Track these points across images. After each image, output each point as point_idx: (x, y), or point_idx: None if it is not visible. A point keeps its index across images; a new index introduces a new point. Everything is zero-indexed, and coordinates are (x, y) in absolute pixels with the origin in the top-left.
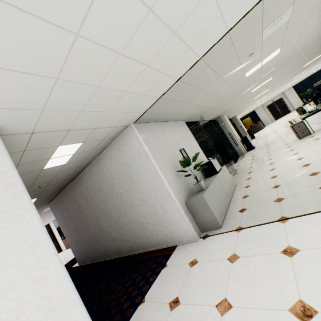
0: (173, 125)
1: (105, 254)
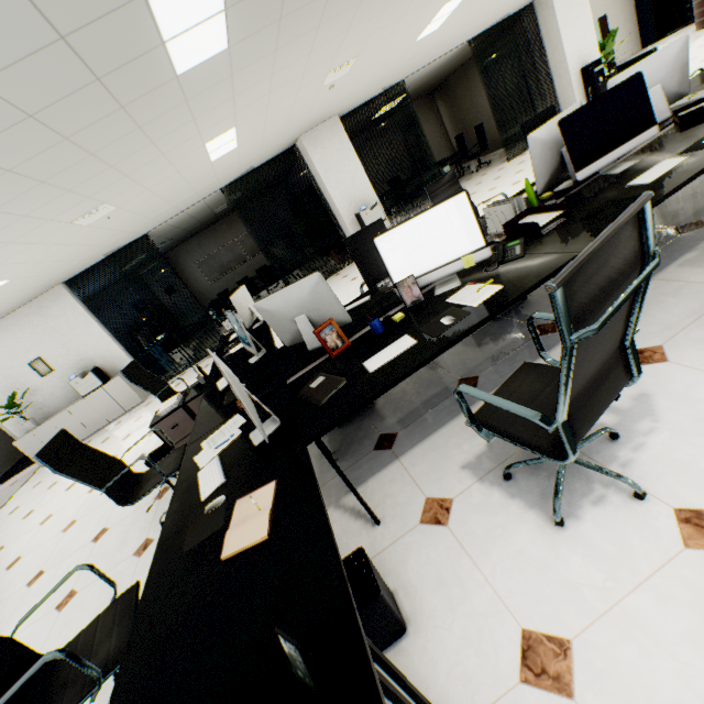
0: (21, 316)
1: None
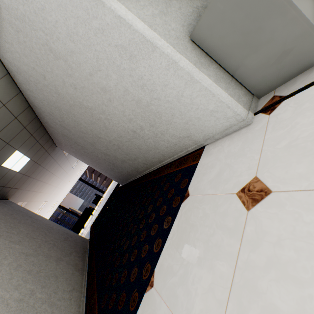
0: None
1: (129, 175)
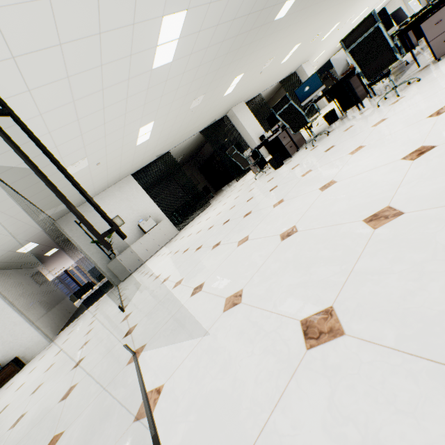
0: (109, 192)
1: None
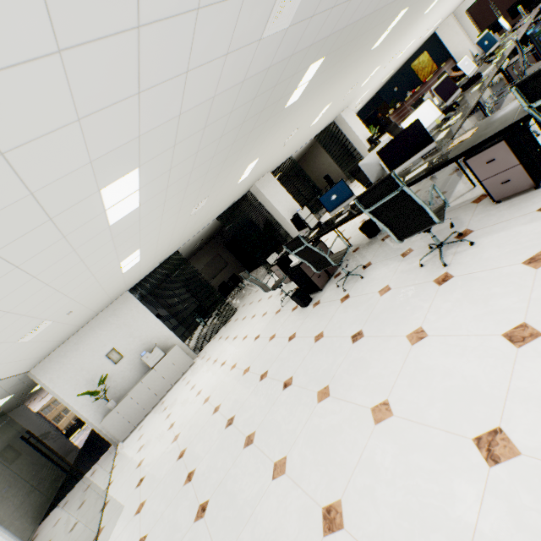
0: (101, 319)
1: None
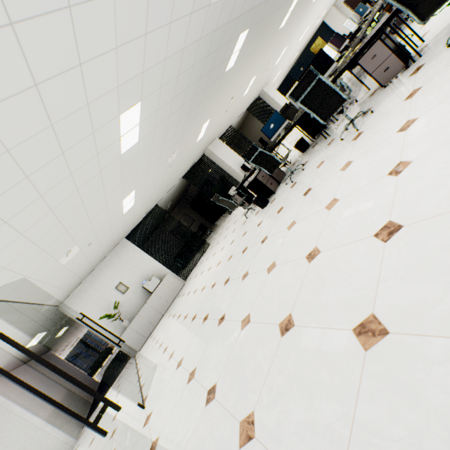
0: (107, 261)
1: None
